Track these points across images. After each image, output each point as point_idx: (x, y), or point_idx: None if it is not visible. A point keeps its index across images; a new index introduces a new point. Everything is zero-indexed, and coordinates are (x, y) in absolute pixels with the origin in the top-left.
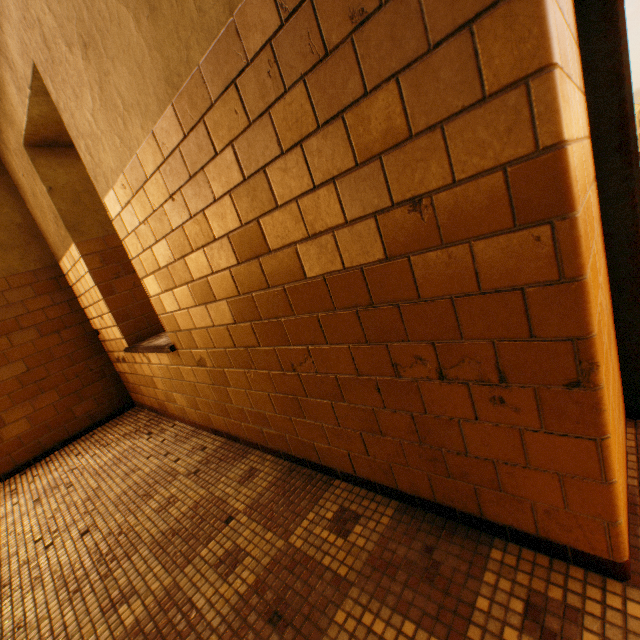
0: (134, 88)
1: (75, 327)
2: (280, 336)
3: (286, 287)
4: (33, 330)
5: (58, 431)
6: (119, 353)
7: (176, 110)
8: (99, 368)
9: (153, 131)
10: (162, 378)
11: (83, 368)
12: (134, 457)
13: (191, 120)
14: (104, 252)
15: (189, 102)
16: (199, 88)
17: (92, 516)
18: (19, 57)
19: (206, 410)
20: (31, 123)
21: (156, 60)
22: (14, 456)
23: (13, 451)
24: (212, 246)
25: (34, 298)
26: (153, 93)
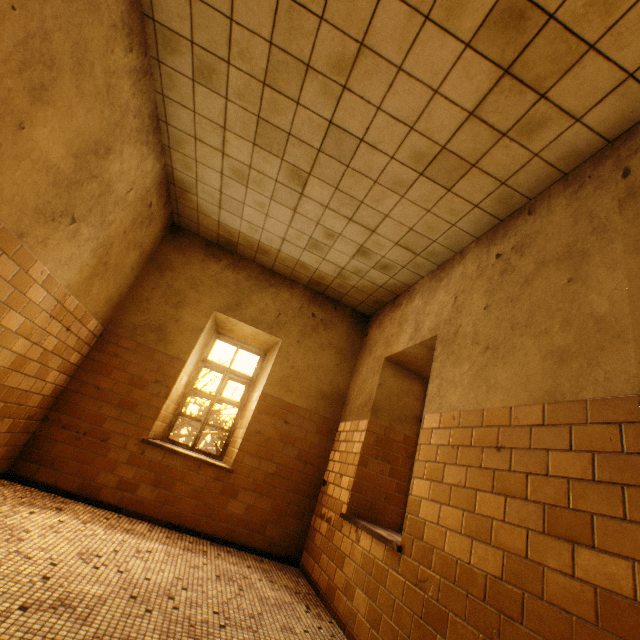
0: (512, 381)
1: (315, 467)
2: (560, 632)
3: (598, 589)
4: (296, 450)
5: (248, 532)
6: (329, 511)
7: (544, 408)
8: (303, 509)
9: (511, 406)
10: (357, 564)
11: (296, 500)
12: (292, 616)
13: (556, 419)
14: (380, 436)
15: (561, 410)
16: (578, 409)
17: (254, 635)
18: (427, 329)
19: (385, 637)
20: (401, 352)
21: (545, 379)
22: (219, 524)
23: (222, 520)
24: (518, 501)
25: (313, 432)
26: (528, 391)
